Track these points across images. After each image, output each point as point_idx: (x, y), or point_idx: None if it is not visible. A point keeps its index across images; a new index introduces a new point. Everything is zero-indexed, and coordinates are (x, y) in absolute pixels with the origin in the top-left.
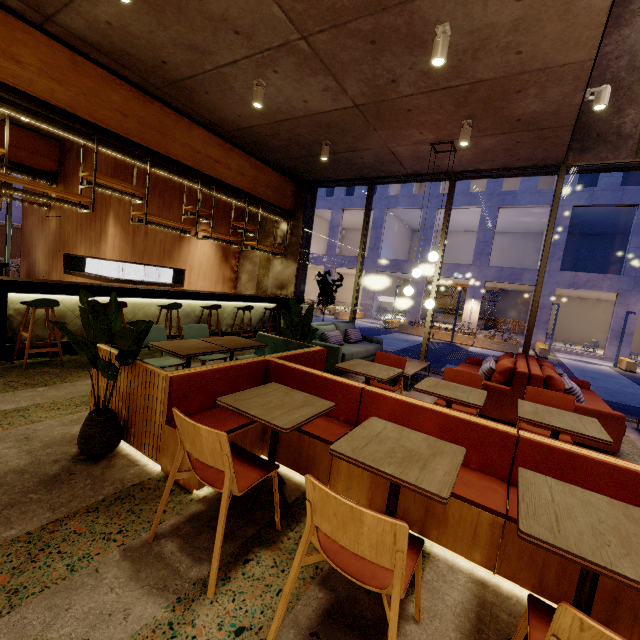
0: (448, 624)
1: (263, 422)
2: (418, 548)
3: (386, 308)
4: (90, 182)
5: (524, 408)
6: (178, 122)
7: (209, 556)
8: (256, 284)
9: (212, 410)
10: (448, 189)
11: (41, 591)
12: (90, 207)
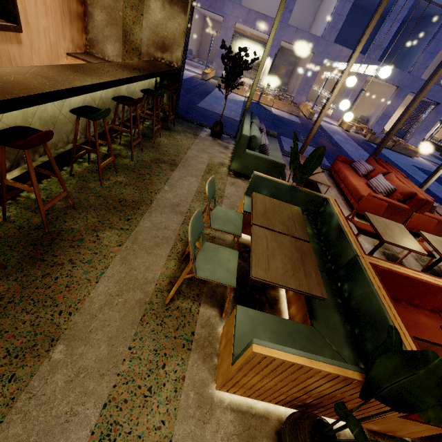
0: None
1: None
2: None
3: (192, 50)
4: None
5: None
6: None
7: None
8: (122, 33)
9: None
10: None
11: None
12: None
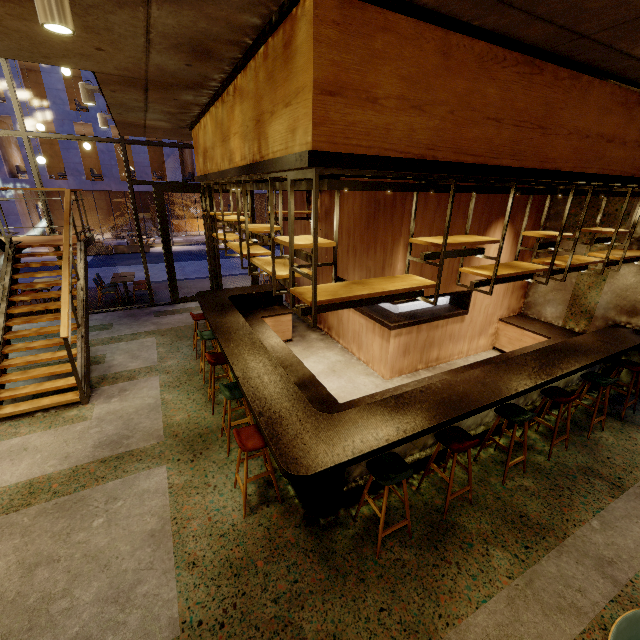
0: None
1: None
2: None
3: None
4: (428, 254)
5: None
6: (570, 90)
7: None
8: (569, 297)
9: None
10: None
11: None
12: (367, 228)
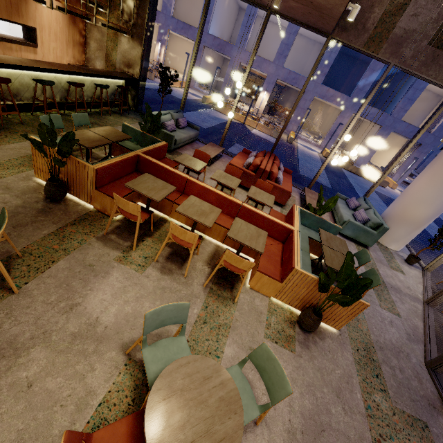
0: (206, 255)
1: (148, 197)
2: (200, 238)
3: (206, 82)
4: None
5: (251, 191)
6: None
7: (129, 239)
8: (105, 55)
9: (114, 182)
10: (263, 23)
11: (74, 249)
12: None
